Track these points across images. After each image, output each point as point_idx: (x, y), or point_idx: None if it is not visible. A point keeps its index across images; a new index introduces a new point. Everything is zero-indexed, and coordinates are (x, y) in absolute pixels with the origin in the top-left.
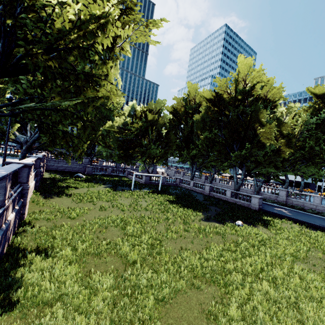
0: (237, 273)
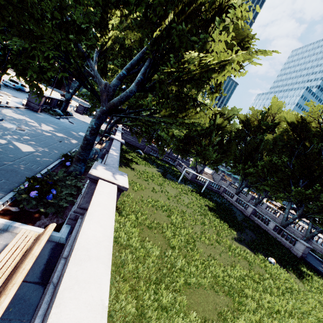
0: (253, 301)
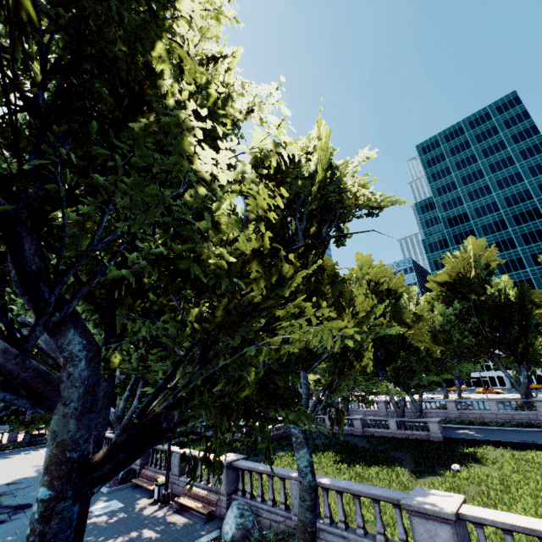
0: None
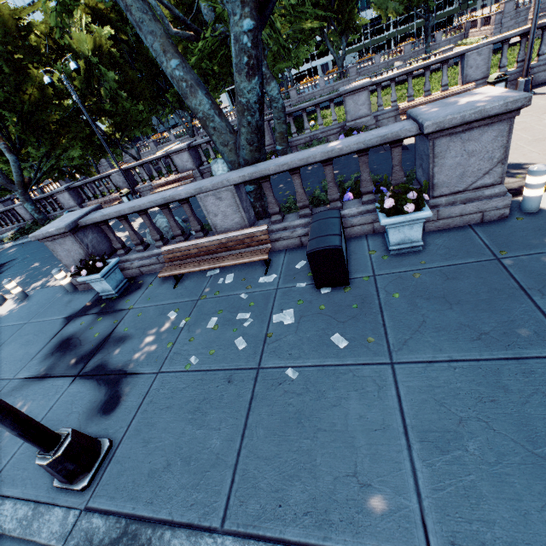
0: None
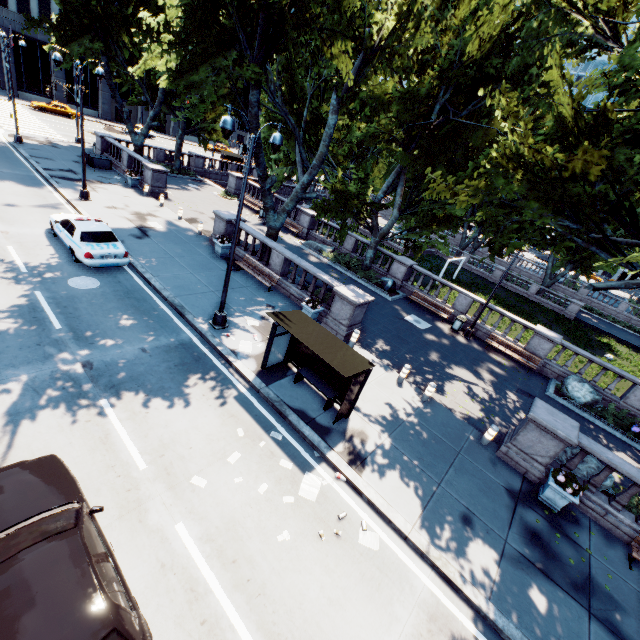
0: None
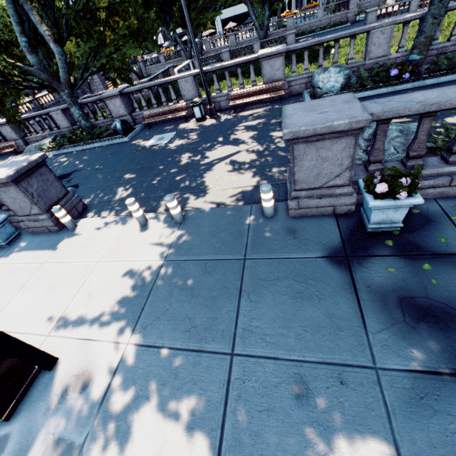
0: None
